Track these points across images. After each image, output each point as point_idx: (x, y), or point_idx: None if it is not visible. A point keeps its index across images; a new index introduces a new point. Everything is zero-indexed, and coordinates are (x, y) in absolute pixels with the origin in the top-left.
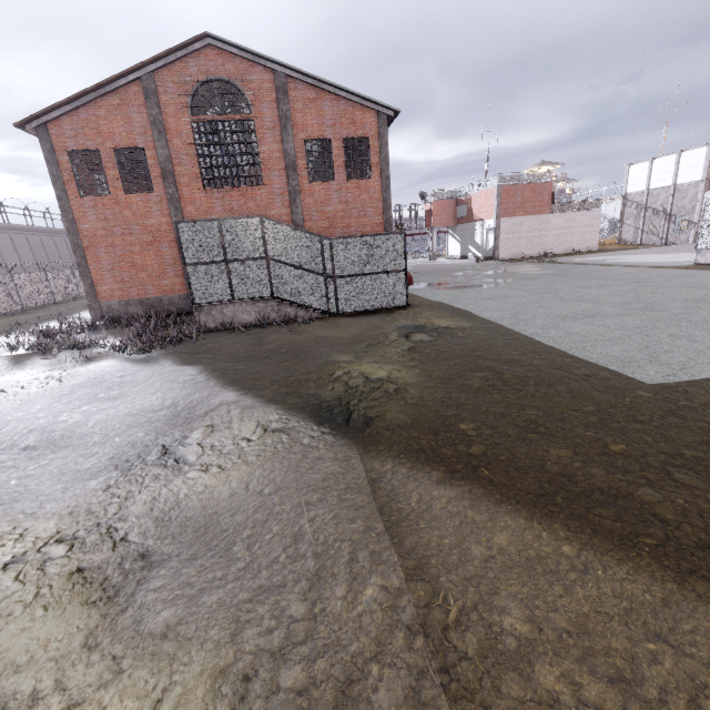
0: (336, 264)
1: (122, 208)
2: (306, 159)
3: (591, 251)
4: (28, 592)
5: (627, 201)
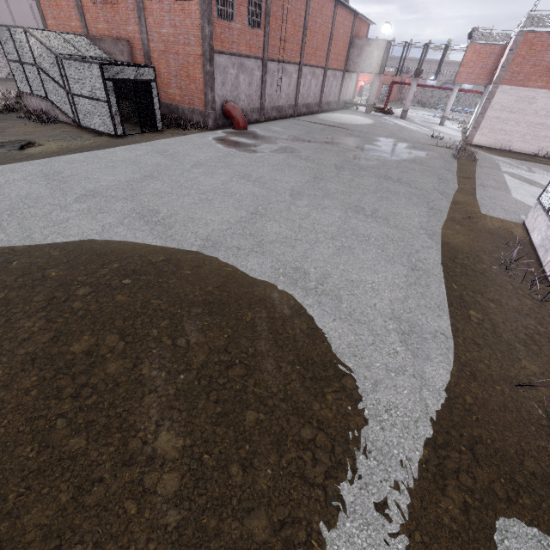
0: (70, 82)
1: (60, 10)
2: None
3: None
4: None
5: None
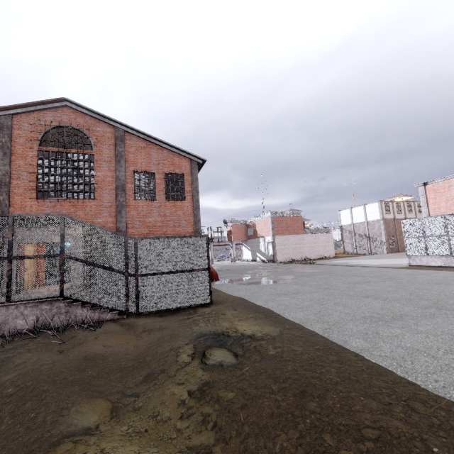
0: (140, 262)
1: None
2: (134, 183)
3: (332, 257)
4: None
5: (343, 229)
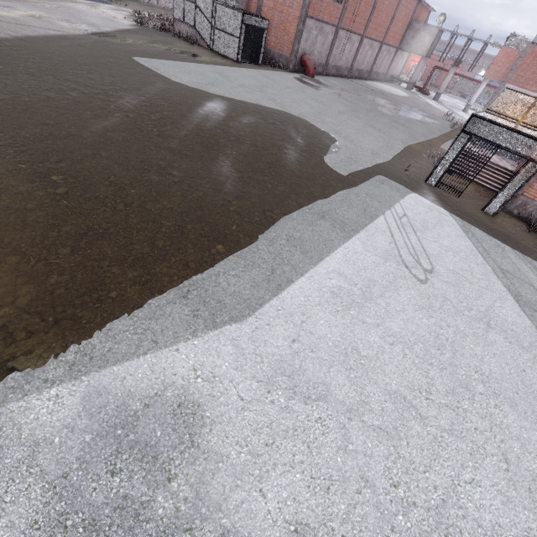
0: (216, 20)
1: None
2: None
3: None
4: (30, 13)
5: None
